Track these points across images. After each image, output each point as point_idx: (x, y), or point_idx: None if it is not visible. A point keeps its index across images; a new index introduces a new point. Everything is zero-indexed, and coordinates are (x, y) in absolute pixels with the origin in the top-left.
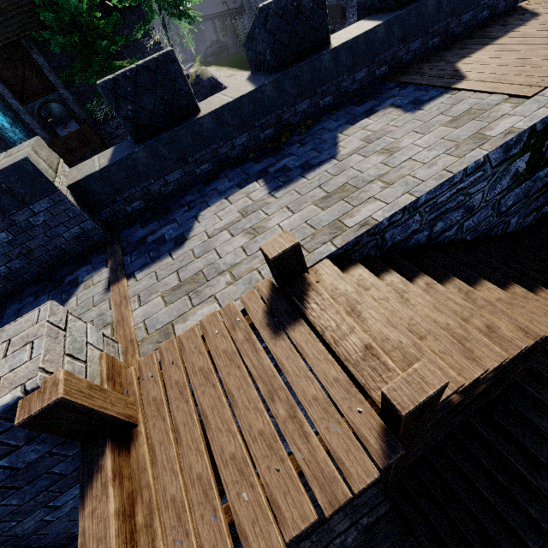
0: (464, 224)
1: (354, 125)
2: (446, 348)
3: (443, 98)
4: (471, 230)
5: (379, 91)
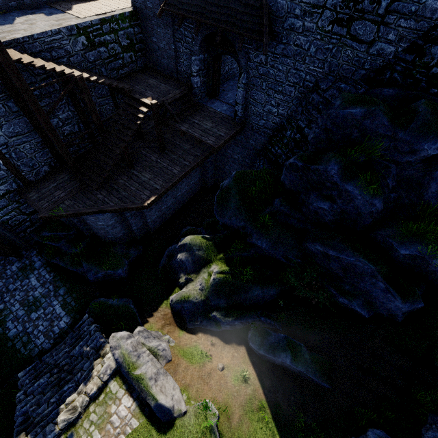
0: (71, 59)
1: (25, 16)
2: (26, 59)
3: (61, 14)
4: (78, 64)
5: (42, 8)
